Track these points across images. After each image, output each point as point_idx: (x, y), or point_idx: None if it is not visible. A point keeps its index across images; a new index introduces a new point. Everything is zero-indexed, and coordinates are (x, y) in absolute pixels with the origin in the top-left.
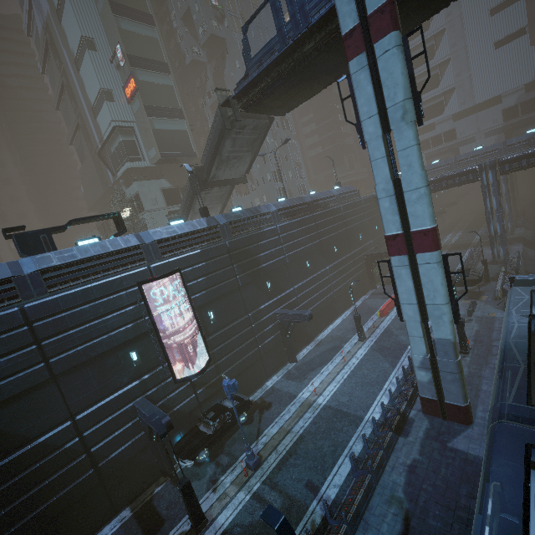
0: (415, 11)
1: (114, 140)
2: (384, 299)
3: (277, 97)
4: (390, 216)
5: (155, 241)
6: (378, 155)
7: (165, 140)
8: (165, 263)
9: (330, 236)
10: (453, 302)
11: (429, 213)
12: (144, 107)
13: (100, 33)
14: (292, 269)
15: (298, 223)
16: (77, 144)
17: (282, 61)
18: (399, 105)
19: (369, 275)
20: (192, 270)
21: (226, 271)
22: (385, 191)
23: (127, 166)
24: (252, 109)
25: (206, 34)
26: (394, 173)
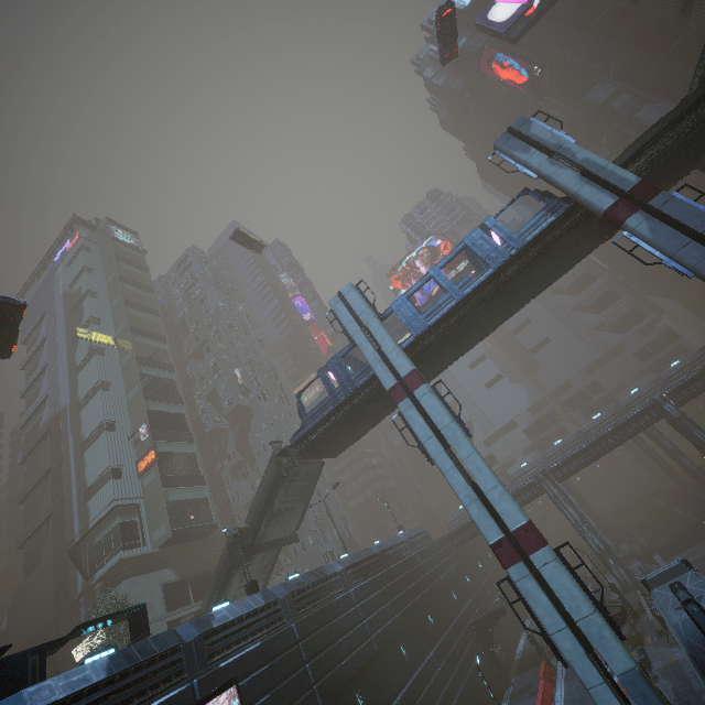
0: (428, 372)
1: (107, 524)
2: (532, 697)
3: (333, 440)
4: (484, 520)
5: (199, 635)
6: (448, 467)
7: (179, 512)
8: (214, 672)
9: (418, 599)
10: (599, 606)
11: (517, 508)
12: (160, 478)
13: (124, 416)
14: (385, 663)
15: (374, 583)
16: (32, 545)
17: (336, 412)
18: (448, 426)
19: (491, 660)
20: (251, 681)
21: (298, 677)
22: (469, 497)
23: (120, 557)
24: (309, 454)
25: (231, 405)
26: (468, 478)
